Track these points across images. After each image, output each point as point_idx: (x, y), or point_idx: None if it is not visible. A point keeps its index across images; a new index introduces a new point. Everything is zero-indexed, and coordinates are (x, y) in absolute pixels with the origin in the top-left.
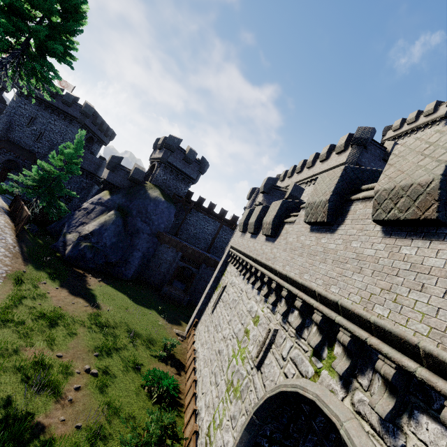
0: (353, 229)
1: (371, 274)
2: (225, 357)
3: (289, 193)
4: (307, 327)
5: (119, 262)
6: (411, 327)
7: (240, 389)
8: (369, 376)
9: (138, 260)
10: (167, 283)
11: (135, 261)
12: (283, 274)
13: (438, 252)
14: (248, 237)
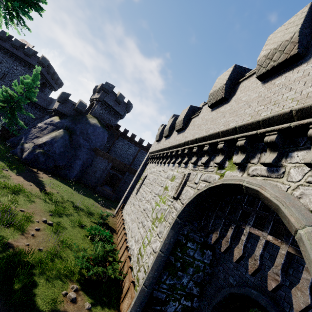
0: (242, 93)
1: (257, 103)
2: (150, 209)
3: None
4: (212, 160)
5: (64, 167)
6: (286, 108)
7: (164, 216)
8: (258, 156)
9: (79, 167)
10: (100, 185)
11: (77, 167)
12: (193, 139)
13: (298, 71)
14: (164, 141)
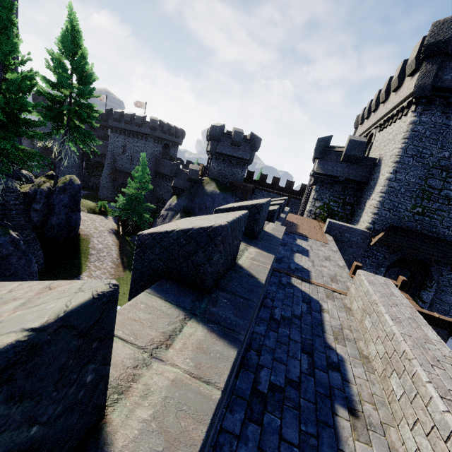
0: None
1: None
2: None
3: (343, 154)
4: None
5: None
6: None
7: None
8: None
9: None
10: None
11: None
12: None
13: None
14: None
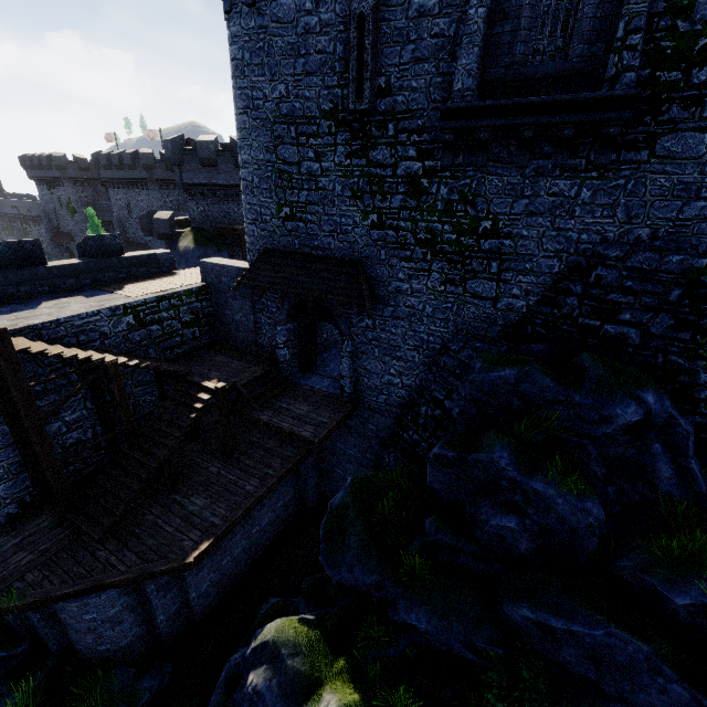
0: None
1: None
2: None
3: None
4: None
5: None
6: None
7: None
8: None
9: None
10: None
11: None
12: None
13: None
14: None
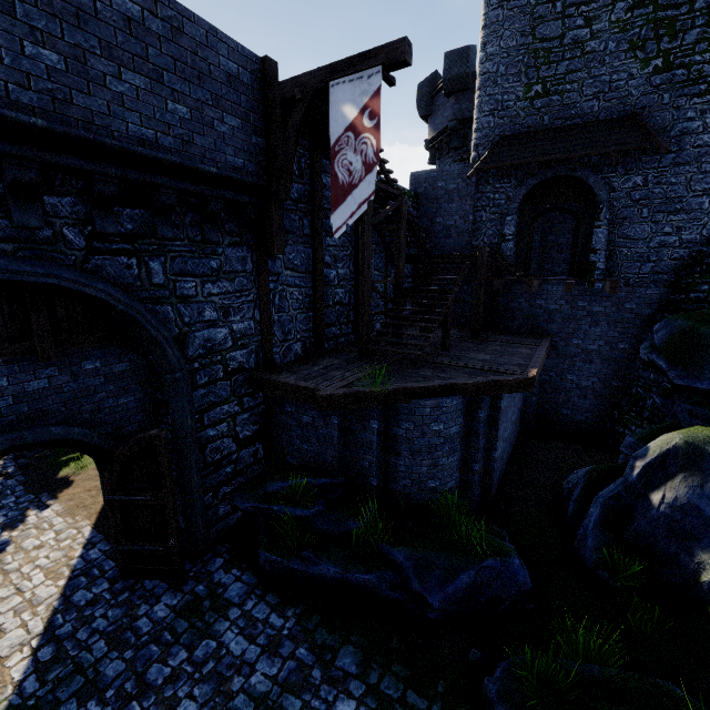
0: None
1: None
2: None
3: (442, 82)
4: None
5: None
6: None
7: None
8: None
9: None
10: None
11: None
12: None
13: None
14: None
